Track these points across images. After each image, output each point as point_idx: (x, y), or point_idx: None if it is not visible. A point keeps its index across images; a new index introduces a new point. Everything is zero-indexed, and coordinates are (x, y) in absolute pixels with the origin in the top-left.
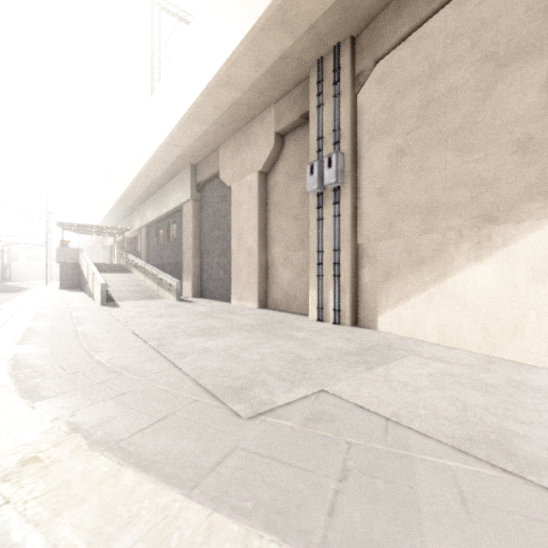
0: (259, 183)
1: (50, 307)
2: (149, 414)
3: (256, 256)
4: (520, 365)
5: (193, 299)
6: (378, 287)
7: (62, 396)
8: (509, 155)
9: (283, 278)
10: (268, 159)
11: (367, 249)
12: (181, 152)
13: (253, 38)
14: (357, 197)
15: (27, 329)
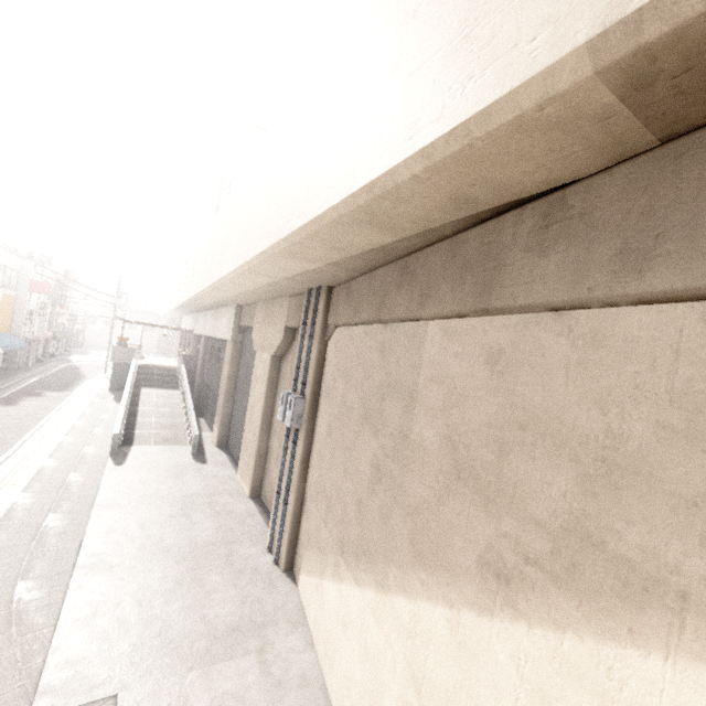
0: (271, 367)
1: (62, 452)
2: None
3: (256, 442)
4: (321, 698)
5: (213, 451)
6: (304, 545)
7: None
8: (354, 503)
9: (273, 476)
10: (279, 348)
11: (307, 501)
12: (222, 299)
13: (239, 275)
14: (312, 443)
15: (8, 510)
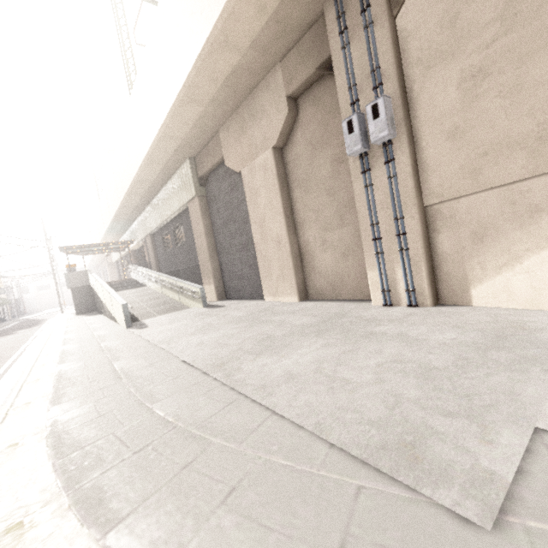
0: (275, 161)
1: (73, 340)
2: (308, 542)
3: (287, 244)
4: None
5: (219, 302)
6: (466, 253)
7: (143, 508)
8: None
9: (324, 263)
10: (282, 130)
11: (441, 210)
12: (177, 145)
13: None
14: (415, 148)
15: (57, 376)
